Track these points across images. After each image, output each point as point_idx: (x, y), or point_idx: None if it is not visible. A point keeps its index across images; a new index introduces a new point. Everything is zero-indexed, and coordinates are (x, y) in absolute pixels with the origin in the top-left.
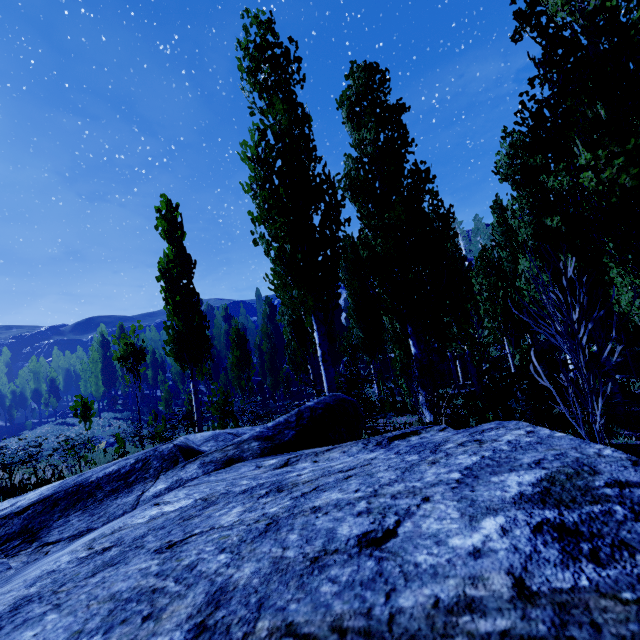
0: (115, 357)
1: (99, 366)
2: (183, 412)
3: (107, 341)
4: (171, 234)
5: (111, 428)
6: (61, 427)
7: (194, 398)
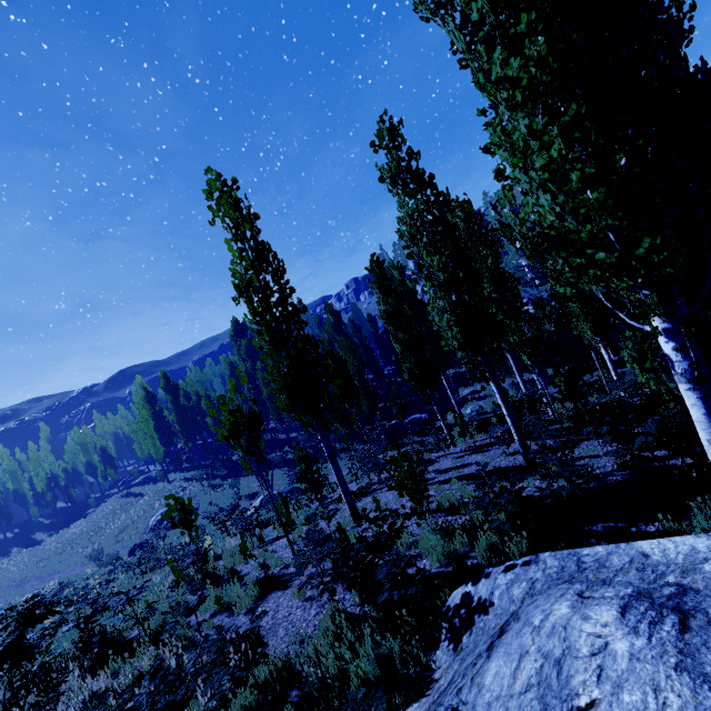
0: (220, 436)
1: (151, 425)
2: (295, 475)
3: (152, 394)
4: (239, 226)
5: (186, 493)
6: (128, 500)
7: (332, 464)
